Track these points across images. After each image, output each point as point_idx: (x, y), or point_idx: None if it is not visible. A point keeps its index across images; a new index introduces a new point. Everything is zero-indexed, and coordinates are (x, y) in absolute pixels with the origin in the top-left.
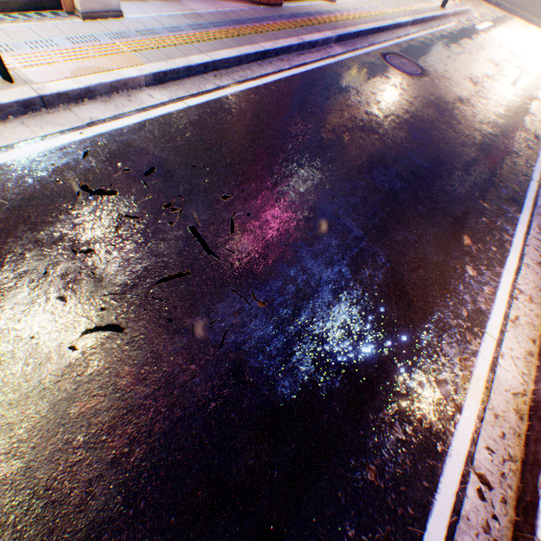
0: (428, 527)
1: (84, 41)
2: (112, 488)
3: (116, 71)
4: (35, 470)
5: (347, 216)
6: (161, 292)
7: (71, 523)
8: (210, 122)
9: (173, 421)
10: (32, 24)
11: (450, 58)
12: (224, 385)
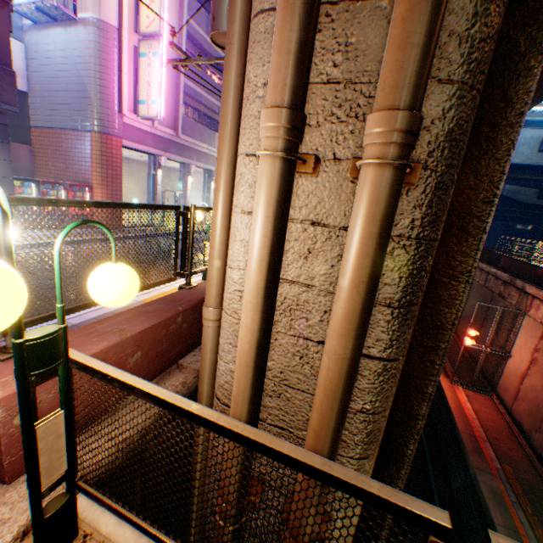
0: (94, 307)
1: None
2: None
3: None
4: None
5: None
6: None
7: None
8: None
9: None
10: None
11: None
12: None
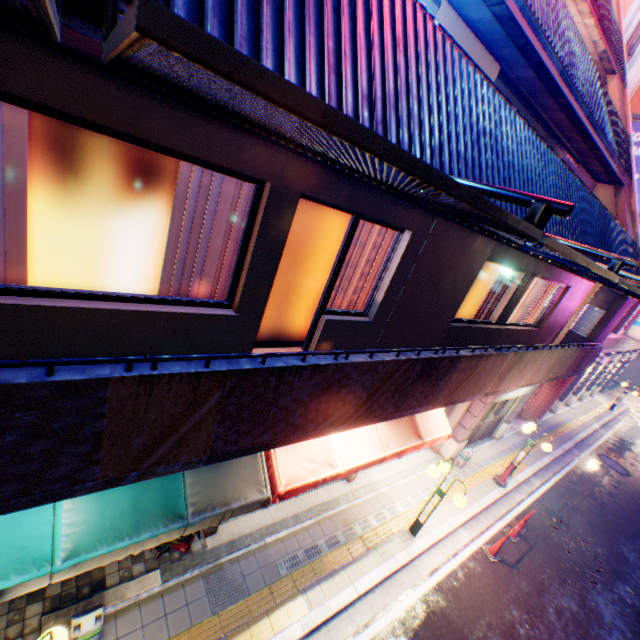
0: None
1: (504, 452)
2: (627, 630)
3: (524, 470)
4: (606, 616)
5: (639, 562)
6: (598, 574)
7: (624, 634)
8: (559, 497)
9: (630, 619)
10: (487, 443)
11: (635, 458)
12: (637, 615)
